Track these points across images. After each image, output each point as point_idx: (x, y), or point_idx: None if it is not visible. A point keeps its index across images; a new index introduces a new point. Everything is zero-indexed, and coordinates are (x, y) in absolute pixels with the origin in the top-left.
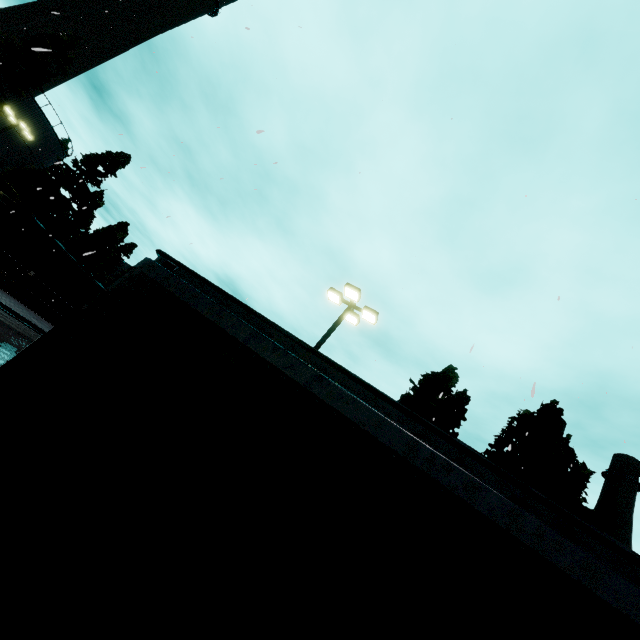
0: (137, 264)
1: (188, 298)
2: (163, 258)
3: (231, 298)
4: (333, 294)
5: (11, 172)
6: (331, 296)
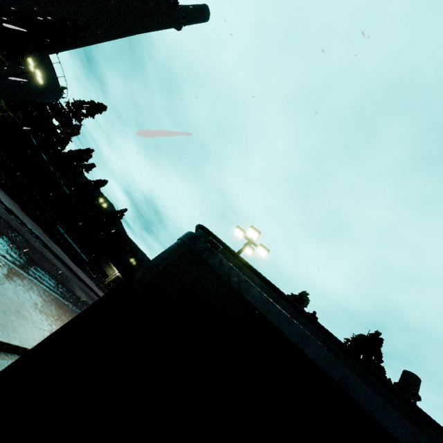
0: (185, 238)
1: (240, 286)
2: (206, 234)
3: (279, 293)
4: (239, 231)
5: (21, 101)
6: (237, 232)
